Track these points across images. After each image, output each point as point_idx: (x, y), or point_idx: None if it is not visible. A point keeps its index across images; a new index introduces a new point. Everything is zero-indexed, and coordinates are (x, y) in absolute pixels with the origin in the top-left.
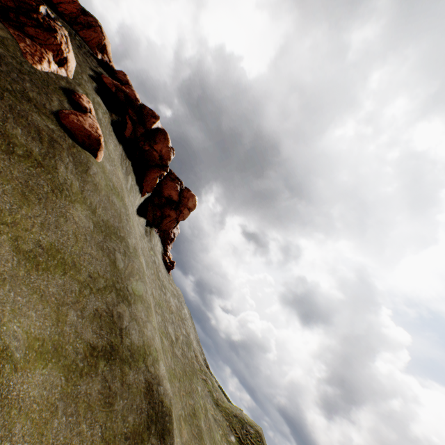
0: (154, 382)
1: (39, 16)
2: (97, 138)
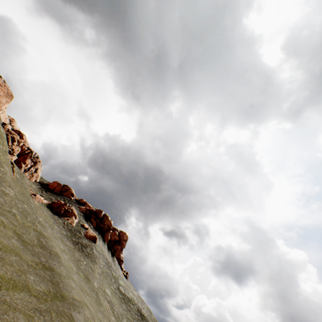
0: (139, 309)
1: (69, 209)
2: (95, 236)
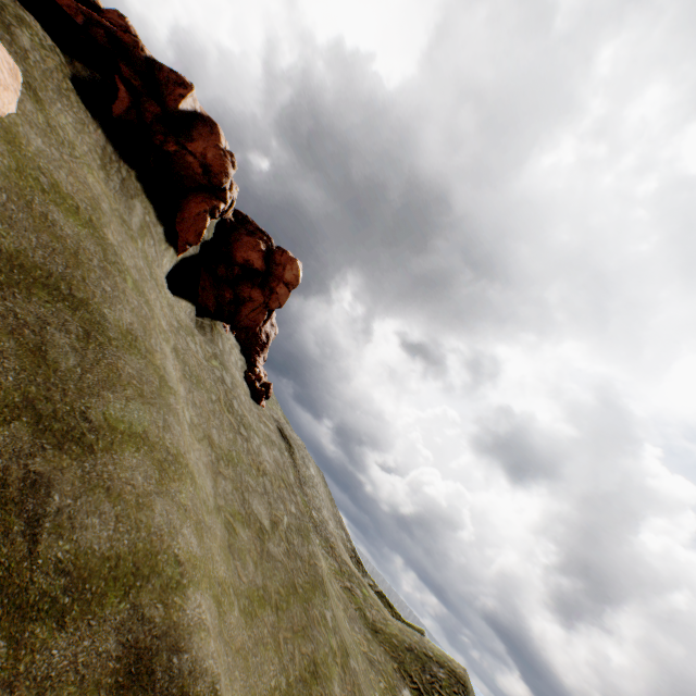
0: (160, 646)
1: None
2: None
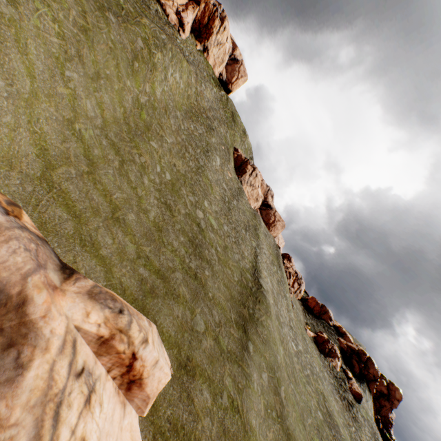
0: None
1: (332, 348)
2: (360, 393)
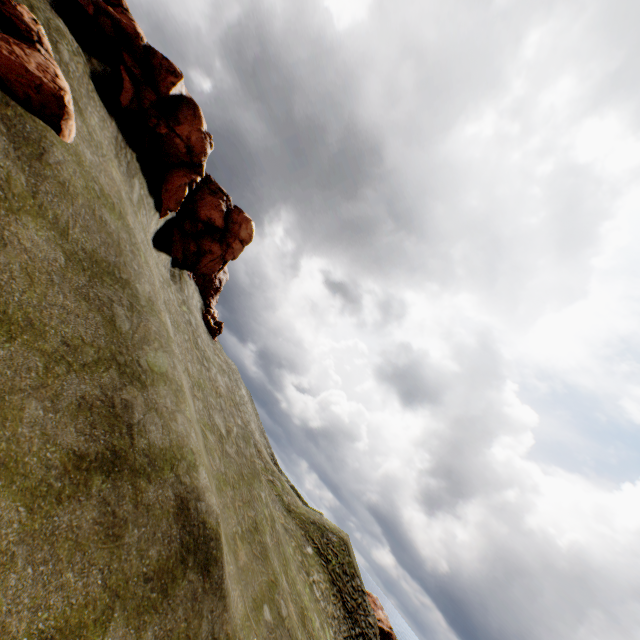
0: (191, 497)
1: None
2: (56, 92)
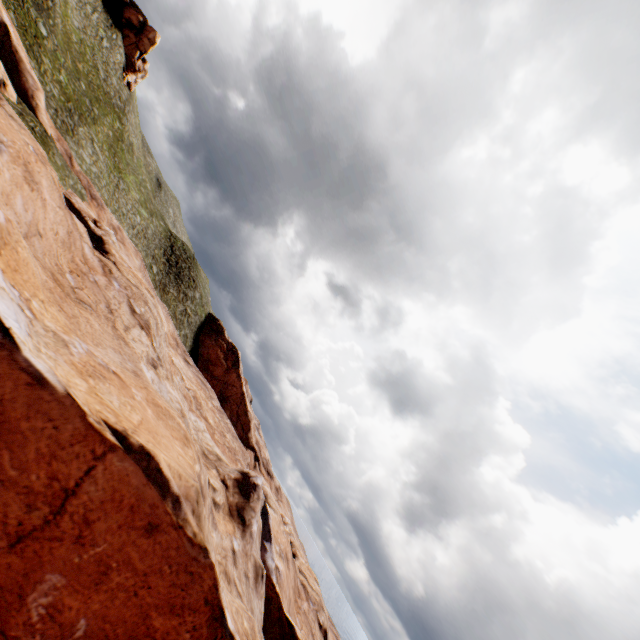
0: None
1: None
2: None
